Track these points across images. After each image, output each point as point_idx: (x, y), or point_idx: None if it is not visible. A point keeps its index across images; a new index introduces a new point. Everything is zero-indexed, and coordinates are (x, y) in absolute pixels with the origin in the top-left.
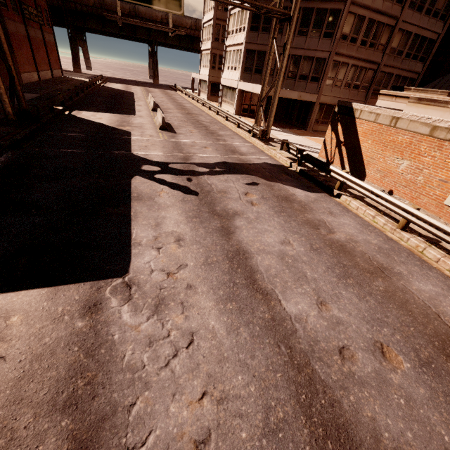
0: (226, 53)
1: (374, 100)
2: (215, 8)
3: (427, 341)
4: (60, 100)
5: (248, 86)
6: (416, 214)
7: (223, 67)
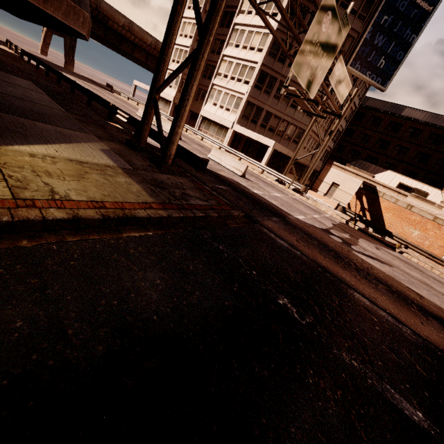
0: (213, 89)
1: (329, 167)
2: (194, 39)
3: None
4: (124, 117)
5: (251, 133)
6: None
7: (206, 100)
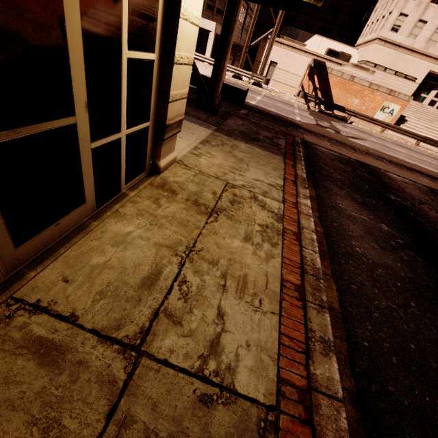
0: None
1: (264, 42)
2: None
3: (436, 160)
4: None
5: None
6: (391, 125)
7: None
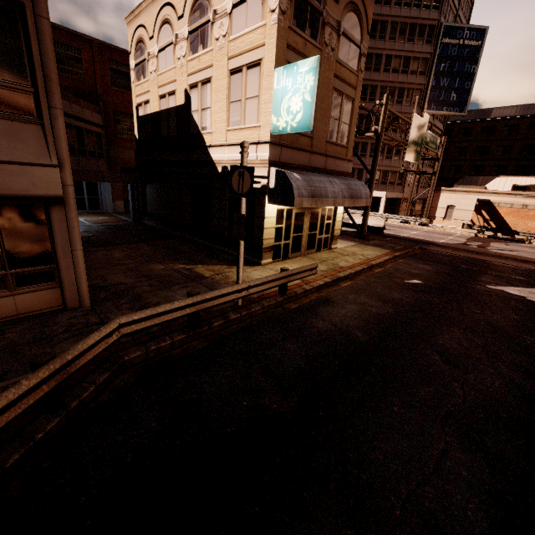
0: None
1: (438, 193)
2: None
3: None
4: None
5: None
6: None
7: None
